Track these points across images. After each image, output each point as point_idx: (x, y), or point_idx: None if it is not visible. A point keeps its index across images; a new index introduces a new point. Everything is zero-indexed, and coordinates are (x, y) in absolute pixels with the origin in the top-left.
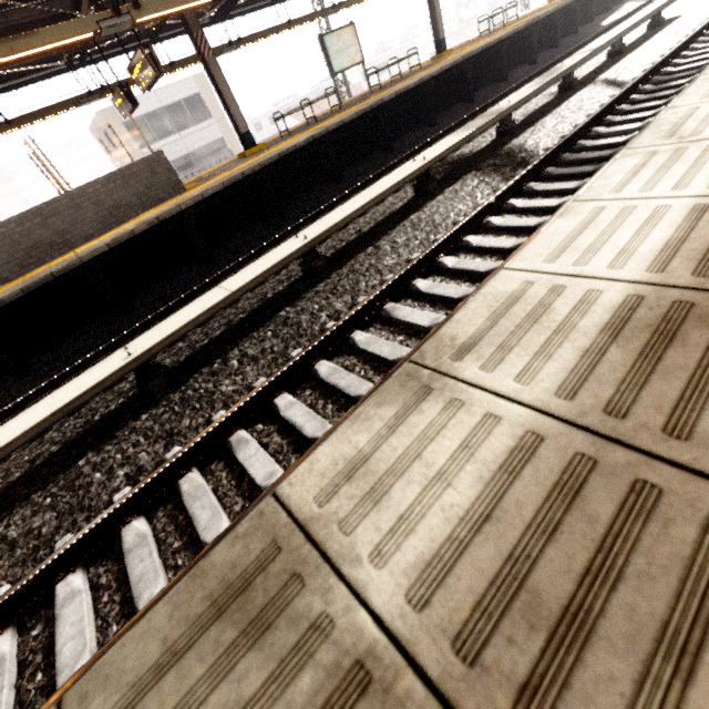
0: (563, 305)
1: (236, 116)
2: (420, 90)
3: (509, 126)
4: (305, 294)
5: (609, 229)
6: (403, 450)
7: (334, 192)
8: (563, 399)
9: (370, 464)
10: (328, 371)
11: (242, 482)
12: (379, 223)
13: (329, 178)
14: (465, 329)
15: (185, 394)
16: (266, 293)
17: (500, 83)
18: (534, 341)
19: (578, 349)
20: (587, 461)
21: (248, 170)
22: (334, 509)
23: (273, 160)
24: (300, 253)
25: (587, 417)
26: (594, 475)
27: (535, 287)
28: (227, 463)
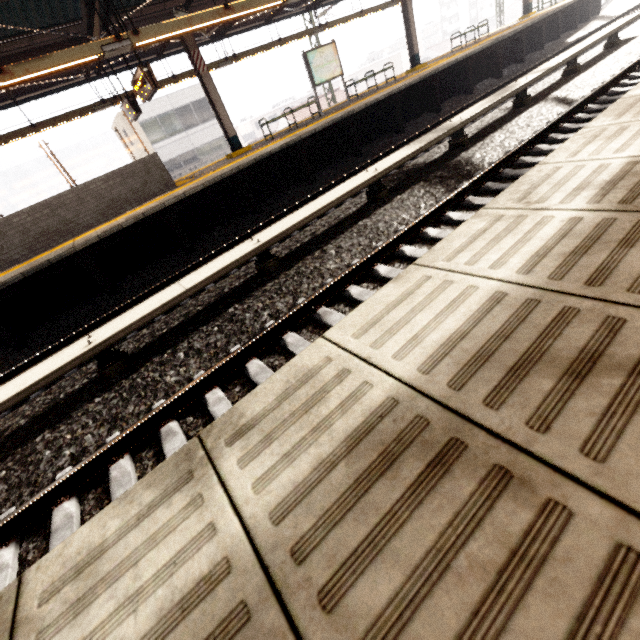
0: (337, 395)
1: (225, 123)
2: (389, 102)
3: (460, 140)
4: (254, 292)
5: (419, 307)
6: (131, 551)
7: (305, 192)
8: (272, 522)
9: (100, 562)
10: (257, 370)
11: None
12: (332, 227)
13: (302, 179)
14: (255, 406)
15: (134, 382)
16: (224, 287)
17: (466, 95)
18: (292, 437)
19: (317, 458)
20: (244, 615)
21: (227, 172)
22: (46, 612)
23: (249, 163)
24: (252, 255)
25: (276, 553)
26: (238, 637)
27: (330, 366)
28: (156, 452)
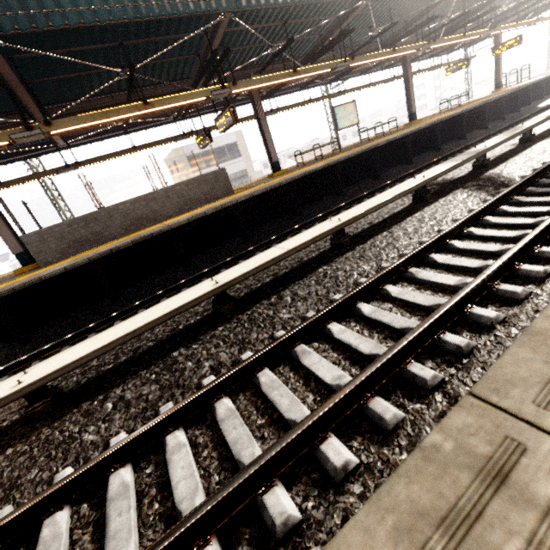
0: None
1: (271, 151)
2: (403, 140)
3: (484, 162)
4: (336, 258)
5: None
6: None
7: (336, 201)
8: None
9: None
10: (369, 310)
11: (308, 382)
12: (386, 218)
13: (333, 193)
14: None
15: (252, 316)
16: (301, 257)
17: (460, 140)
18: None
19: None
20: None
21: (283, 181)
22: None
23: (300, 176)
24: (336, 230)
25: None
26: None
27: None
28: (292, 368)
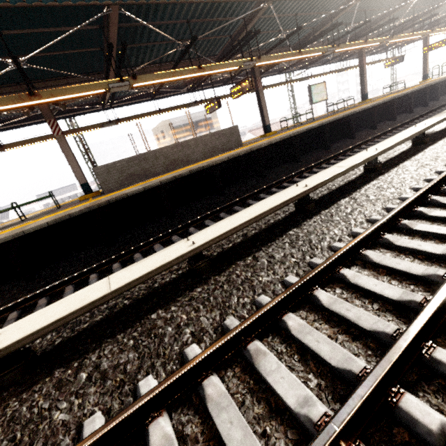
0: None
1: (265, 117)
2: (371, 110)
3: None
4: (379, 176)
5: None
6: None
7: (325, 153)
8: None
9: None
10: (444, 200)
11: (430, 239)
12: (398, 154)
13: (321, 147)
14: None
15: (339, 209)
16: (341, 179)
17: (408, 113)
18: None
19: None
20: None
21: (292, 134)
22: None
23: (303, 131)
24: (377, 156)
25: None
26: None
27: None
28: (404, 234)
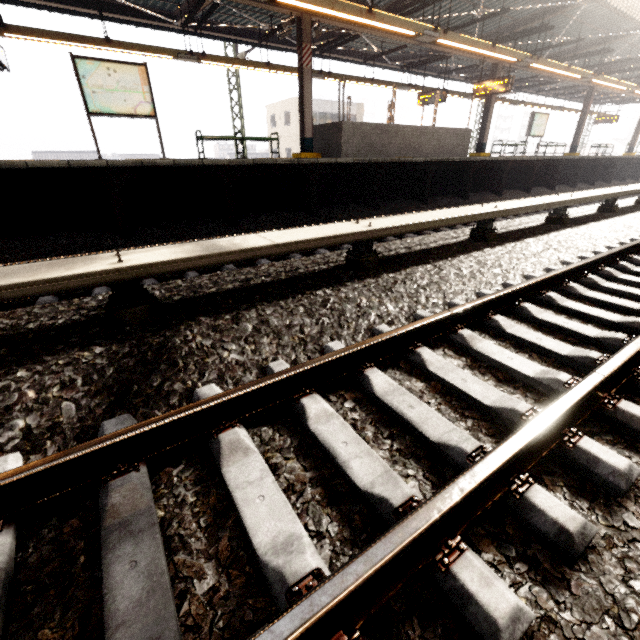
0: None
1: (486, 132)
2: (598, 162)
3: None
4: None
5: None
6: None
7: (551, 192)
8: None
9: None
10: None
11: None
12: None
13: (545, 185)
14: None
15: None
16: (615, 204)
17: (620, 181)
18: None
19: None
20: None
21: (539, 157)
22: None
23: (547, 158)
24: None
25: None
26: None
27: None
28: None
